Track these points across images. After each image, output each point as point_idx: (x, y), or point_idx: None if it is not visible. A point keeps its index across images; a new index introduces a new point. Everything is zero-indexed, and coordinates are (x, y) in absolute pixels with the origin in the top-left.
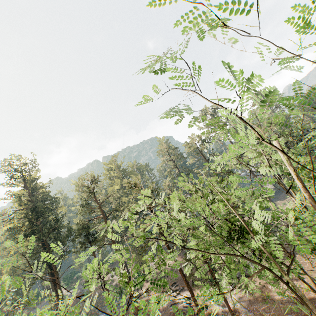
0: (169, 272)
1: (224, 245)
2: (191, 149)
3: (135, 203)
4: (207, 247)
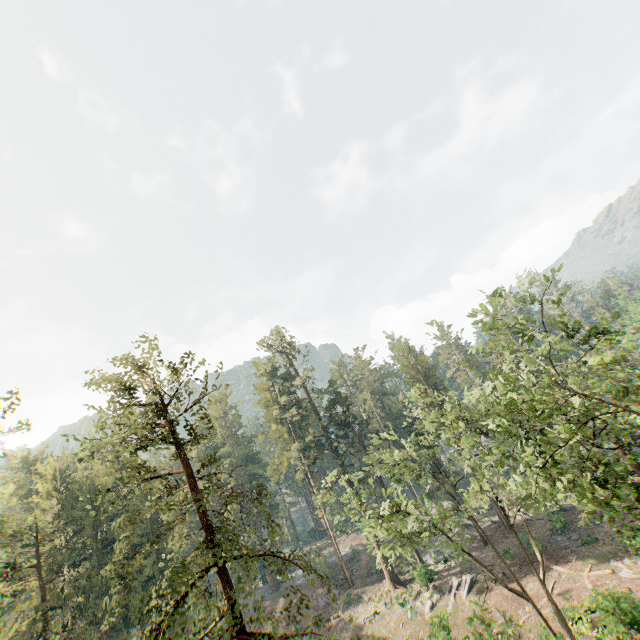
0: None
1: None
2: None
3: None
4: None
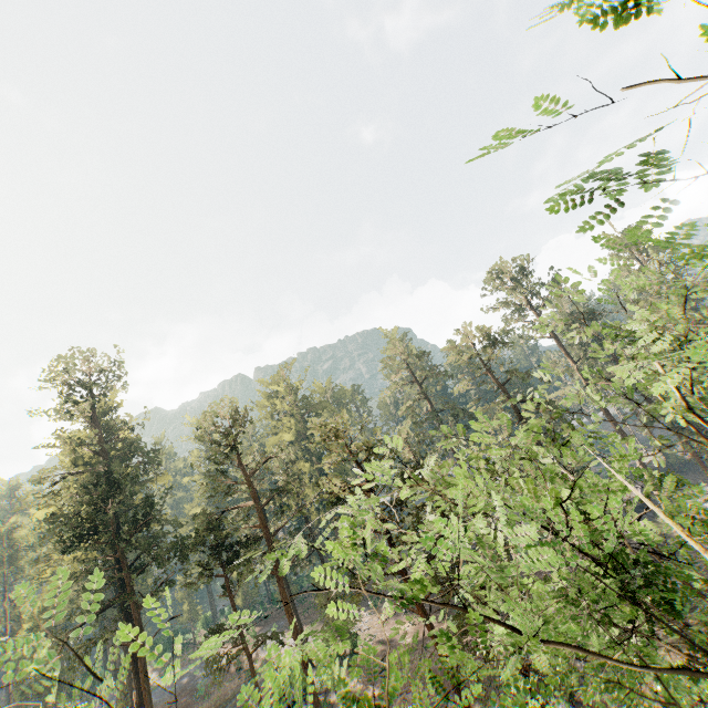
0: (521, 703)
1: (633, 613)
2: (468, 356)
3: (337, 477)
4: (577, 614)
